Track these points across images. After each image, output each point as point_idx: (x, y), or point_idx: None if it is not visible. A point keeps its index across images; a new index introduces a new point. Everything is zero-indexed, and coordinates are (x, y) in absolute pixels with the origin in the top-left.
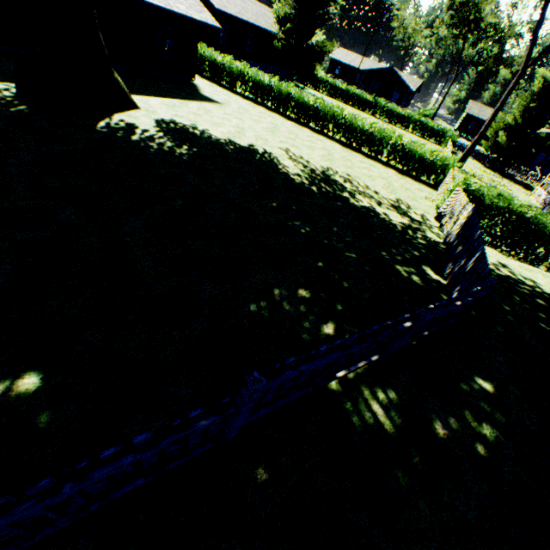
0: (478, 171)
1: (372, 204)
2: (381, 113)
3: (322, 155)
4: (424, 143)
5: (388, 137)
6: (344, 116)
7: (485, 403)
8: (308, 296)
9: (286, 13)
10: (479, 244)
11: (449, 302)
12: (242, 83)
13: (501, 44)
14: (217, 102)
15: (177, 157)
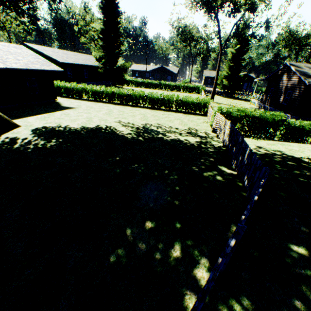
0: (221, 100)
1: (176, 136)
2: (165, 87)
3: (140, 117)
4: (191, 95)
5: (172, 98)
6: (145, 94)
7: (310, 269)
8: (154, 224)
9: (100, 55)
10: (245, 144)
11: (251, 202)
12: (86, 94)
13: (206, 43)
14: (73, 108)
15: (48, 149)
